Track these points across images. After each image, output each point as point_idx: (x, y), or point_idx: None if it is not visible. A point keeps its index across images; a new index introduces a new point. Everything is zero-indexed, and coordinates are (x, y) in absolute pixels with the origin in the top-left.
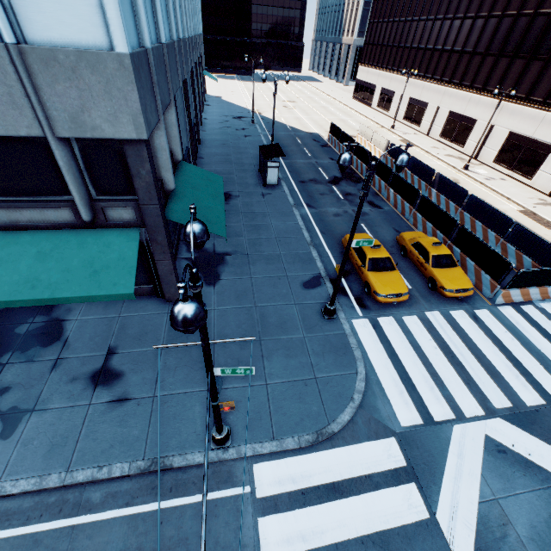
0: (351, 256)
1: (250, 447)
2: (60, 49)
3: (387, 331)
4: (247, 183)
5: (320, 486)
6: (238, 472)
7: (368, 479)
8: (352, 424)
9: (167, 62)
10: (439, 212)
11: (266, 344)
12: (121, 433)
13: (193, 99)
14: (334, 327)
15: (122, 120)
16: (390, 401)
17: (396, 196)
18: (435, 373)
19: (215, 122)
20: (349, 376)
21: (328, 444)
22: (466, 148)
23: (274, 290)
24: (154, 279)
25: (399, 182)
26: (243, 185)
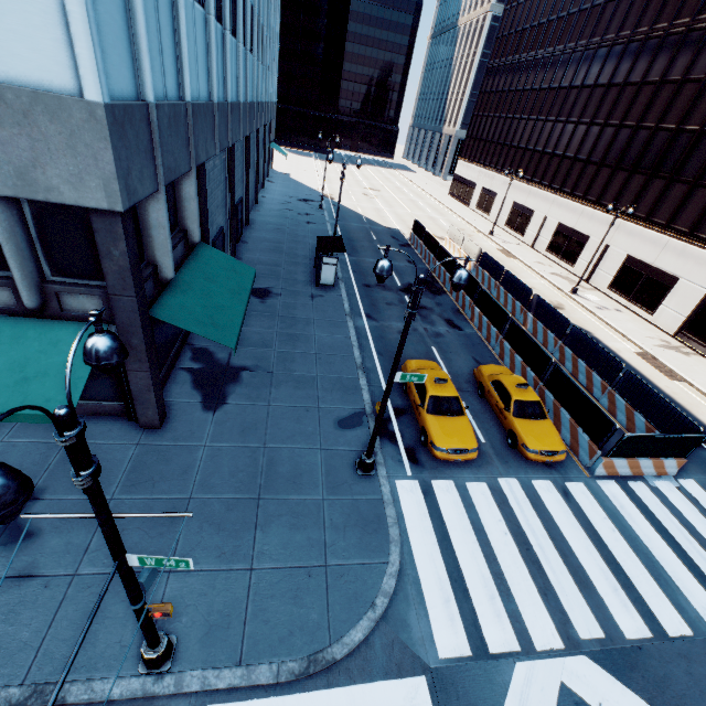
0: (409, 389)
1: (199, 675)
2: (9, 86)
3: (442, 501)
4: (295, 280)
5: None
6: None
7: None
8: (366, 647)
9: (191, 124)
10: (530, 343)
11: (266, 506)
12: (2, 634)
13: (245, 172)
14: (369, 489)
15: (89, 183)
16: (428, 613)
17: (481, 317)
18: (500, 573)
19: (274, 202)
20: (375, 567)
21: (322, 680)
22: (576, 268)
23: (296, 426)
24: (126, 395)
25: (486, 301)
26: (289, 281)
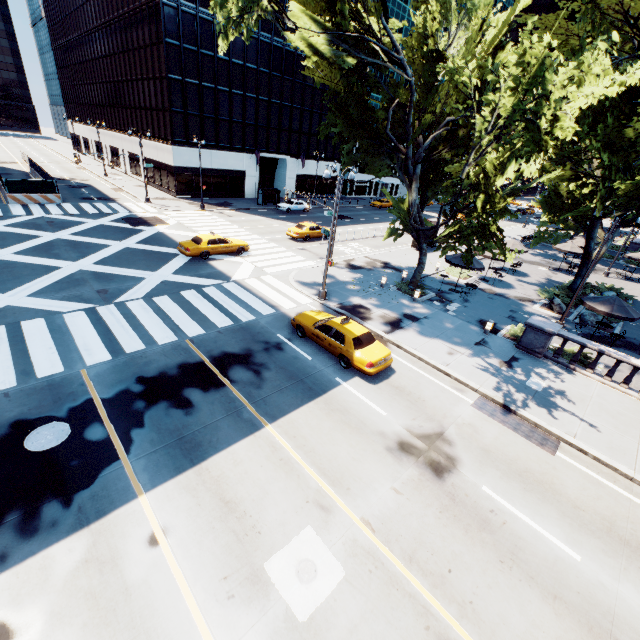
0: None
1: None
2: None
3: None
4: None
5: None
6: None
7: None
8: None
9: None
10: None
11: None
12: None
13: None
14: None
15: None
16: None
17: None
18: None
19: None
20: None
21: None
22: (122, 169)
23: None
24: None
25: None
26: None
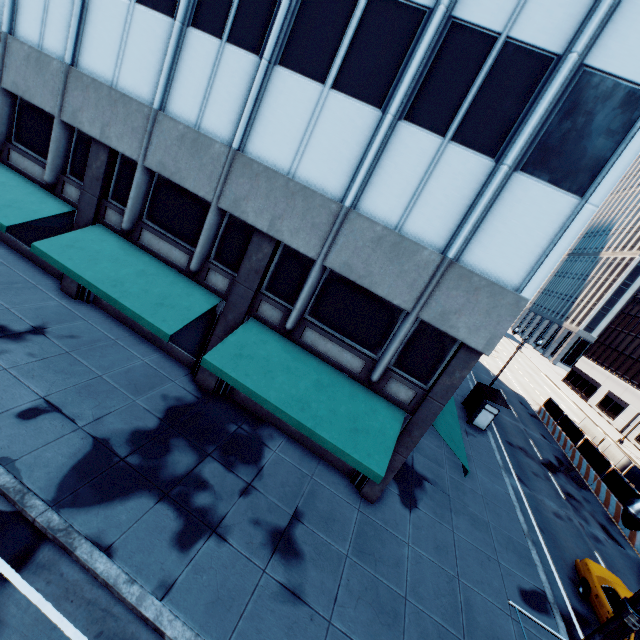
0: (597, 598)
1: None
2: (479, 275)
3: None
4: None
5: None
6: None
7: None
8: None
9: None
10: None
11: None
12: None
13: None
14: None
15: (481, 333)
16: None
17: None
18: None
19: None
20: None
21: None
22: None
23: (482, 572)
24: None
25: None
26: None
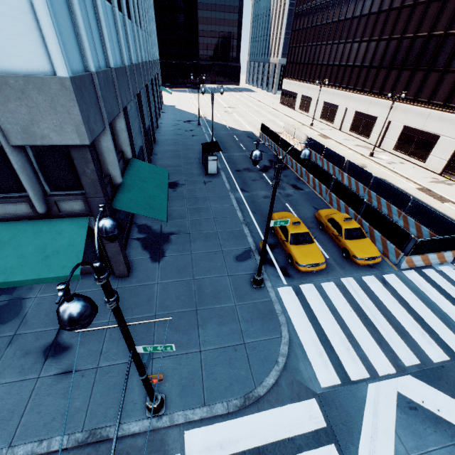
0: (277, 231)
1: (182, 414)
2: (10, 75)
3: (308, 296)
4: (192, 173)
5: (246, 452)
6: (170, 440)
7: (290, 442)
8: (277, 386)
9: (116, 82)
10: (349, 192)
11: (201, 313)
12: (64, 405)
13: (148, 109)
14: (262, 295)
15: (67, 129)
16: (311, 363)
17: (314, 180)
18: (350, 334)
19: (169, 126)
20: (274, 340)
21: (254, 408)
22: (370, 139)
23: (210, 264)
24: (105, 259)
25: (316, 169)
26: (188, 175)
